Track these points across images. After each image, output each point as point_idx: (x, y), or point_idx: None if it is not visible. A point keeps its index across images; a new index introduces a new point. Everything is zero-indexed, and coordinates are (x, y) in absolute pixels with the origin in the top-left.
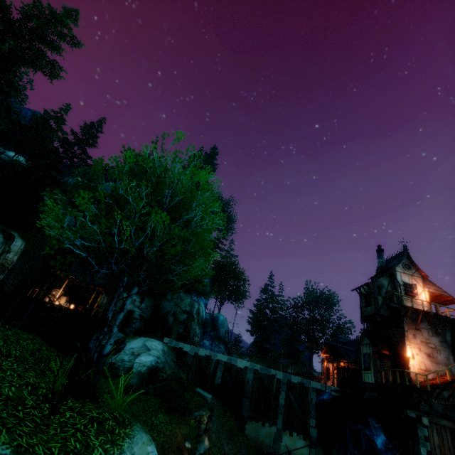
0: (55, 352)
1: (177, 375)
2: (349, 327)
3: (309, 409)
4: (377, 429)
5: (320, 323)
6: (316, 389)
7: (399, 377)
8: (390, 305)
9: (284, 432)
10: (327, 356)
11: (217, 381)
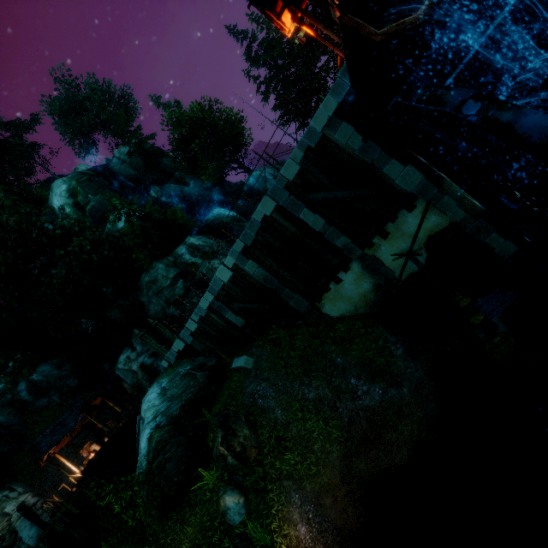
0: None
1: (193, 395)
2: None
3: (366, 163)
4: None
5: None
6: (337, 114)
7: None
8: None
9: (372, 248)
10: (294, 15)
11: (240, 323)
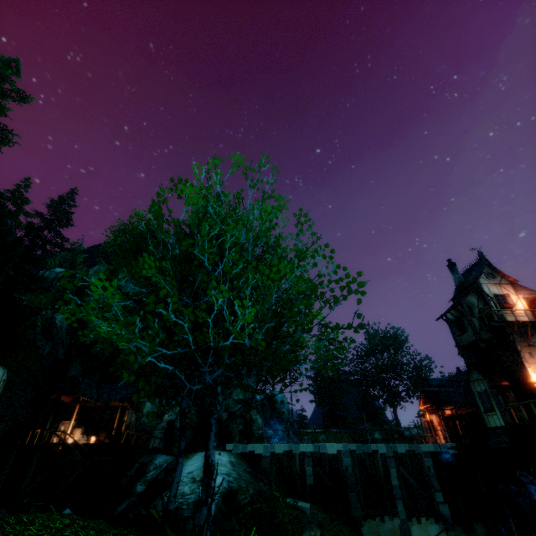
0: (109, 531)
1: (258, 490)
2: (427, 364)
3: (430, 481)
4: (526, 482)
5: (393, 369)
6: (430, 452)
7: (530, 410)
8: (492, 325)
9: (410, 522)
10: (427, 407)
11: (309, 481)
